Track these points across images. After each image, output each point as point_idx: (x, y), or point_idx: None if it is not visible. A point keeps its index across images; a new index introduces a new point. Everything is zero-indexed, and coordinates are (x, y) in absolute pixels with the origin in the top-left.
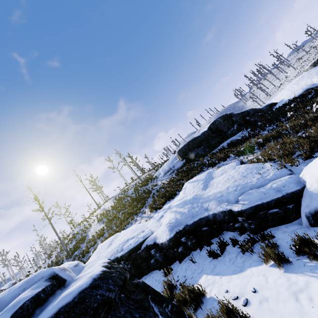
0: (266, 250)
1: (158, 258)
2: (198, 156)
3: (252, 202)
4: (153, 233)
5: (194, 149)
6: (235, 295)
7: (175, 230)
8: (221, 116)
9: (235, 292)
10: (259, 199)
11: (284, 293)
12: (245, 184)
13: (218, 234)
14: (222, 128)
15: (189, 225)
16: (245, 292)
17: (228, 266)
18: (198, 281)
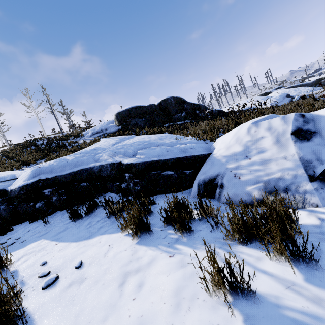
0: (128, 211)
1: (2, 211)
2: (136, 127)
3: (148, 158)
4: (13, 178)
5: (134, 118)
6: (47, 271)
7: (39, 177)
8: (175, 97)
9: (52, 266)
10: (158, 155)
11: (114, 272)
12: (155, 142)
13: (98, 194)
14: (171, 110)
15: (64, 174)
16: (65, 267)
17: (80, 231)
18: (24, 247)
